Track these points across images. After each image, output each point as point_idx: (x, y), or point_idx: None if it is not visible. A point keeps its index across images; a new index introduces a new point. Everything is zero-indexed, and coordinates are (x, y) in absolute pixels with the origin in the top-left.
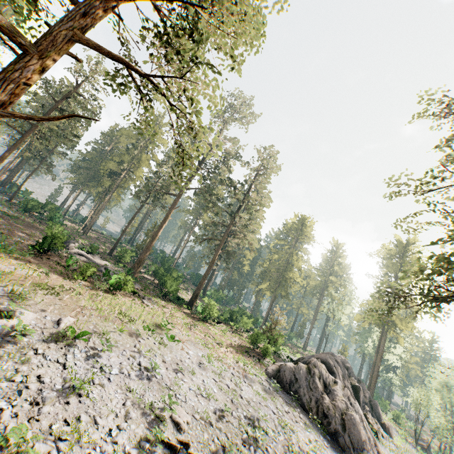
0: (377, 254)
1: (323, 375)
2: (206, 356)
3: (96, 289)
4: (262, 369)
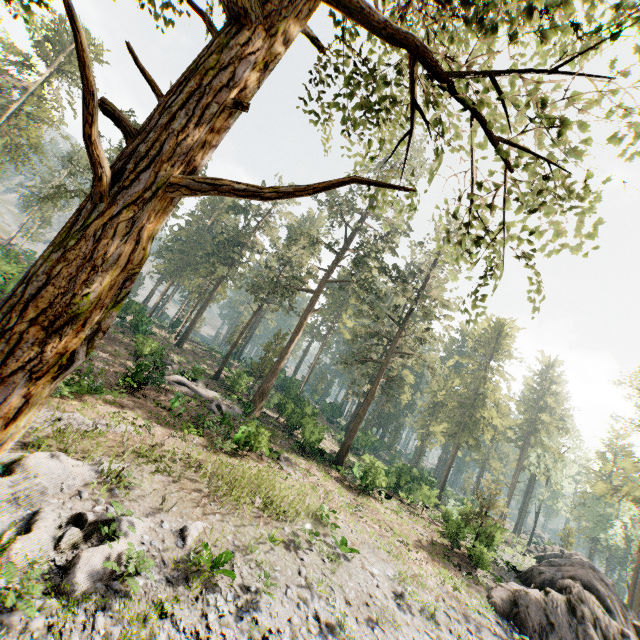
0: (630, 383)
1: (600, 619)
2: (397, 576)
3: (216, 449)
4: (482, 597)
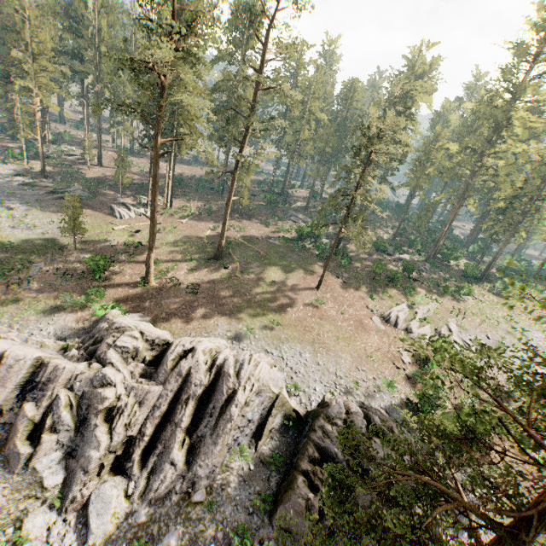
0: None
1: None
2: (542, 336)
3: (456, 299)
4: None
